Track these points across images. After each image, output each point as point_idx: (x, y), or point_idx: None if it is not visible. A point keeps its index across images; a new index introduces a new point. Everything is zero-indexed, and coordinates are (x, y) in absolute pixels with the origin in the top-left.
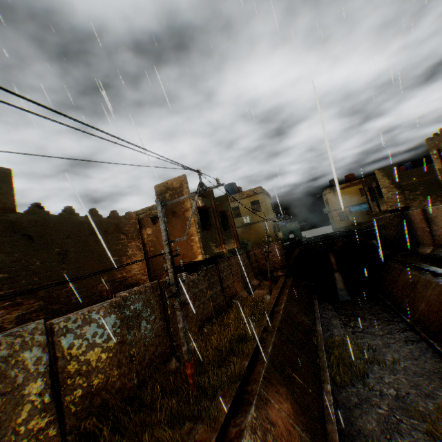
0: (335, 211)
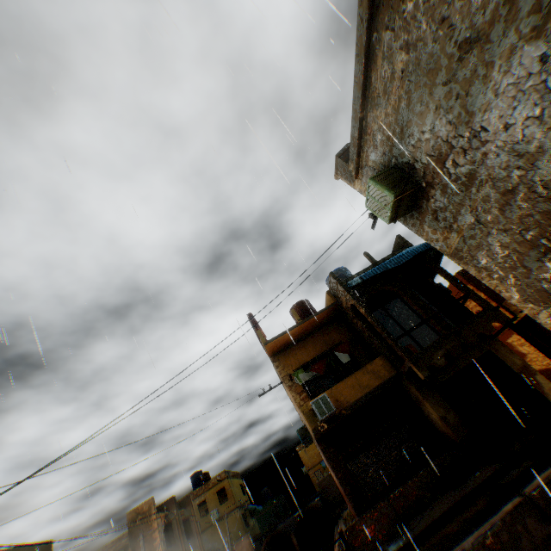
0: (311, 470)
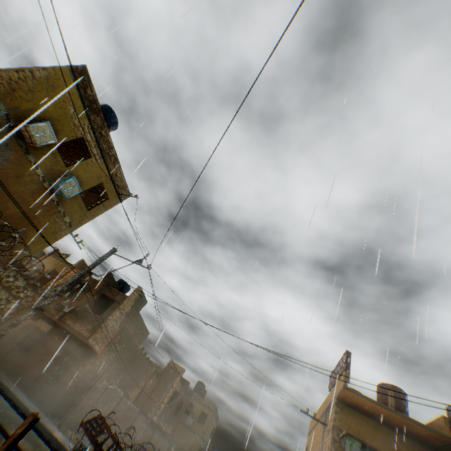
0: None
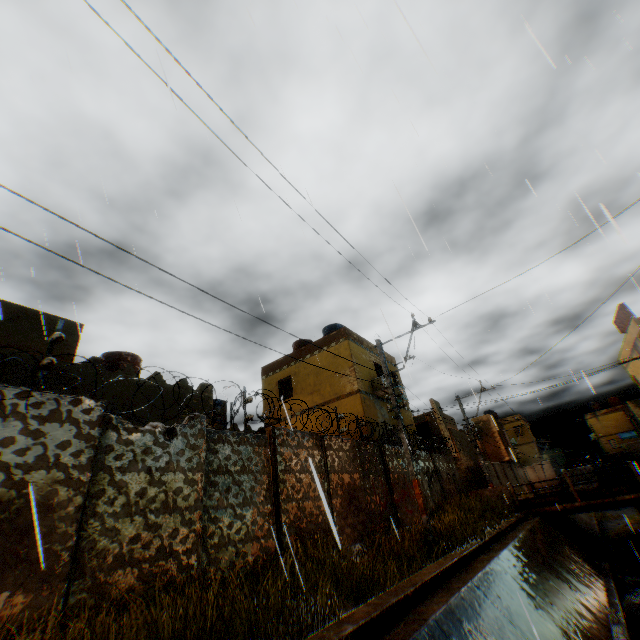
0: (601, 438)
